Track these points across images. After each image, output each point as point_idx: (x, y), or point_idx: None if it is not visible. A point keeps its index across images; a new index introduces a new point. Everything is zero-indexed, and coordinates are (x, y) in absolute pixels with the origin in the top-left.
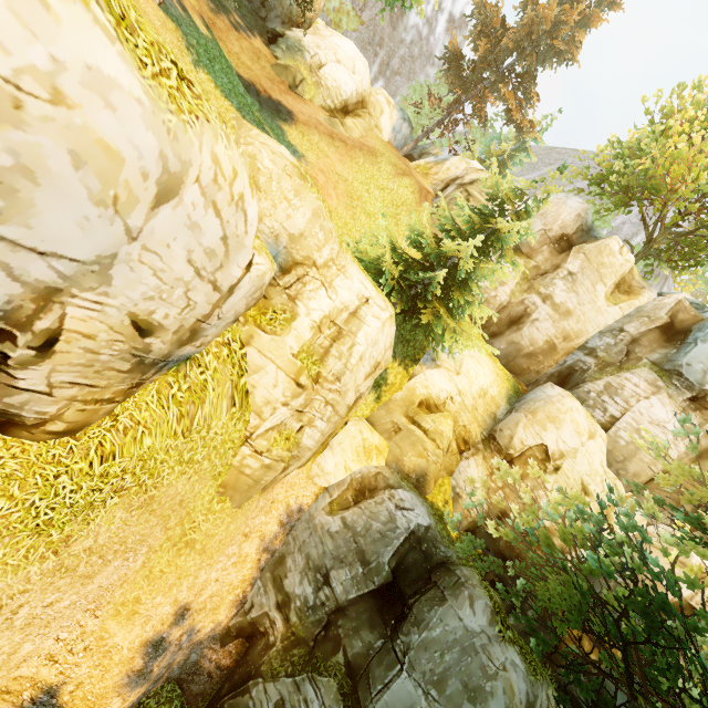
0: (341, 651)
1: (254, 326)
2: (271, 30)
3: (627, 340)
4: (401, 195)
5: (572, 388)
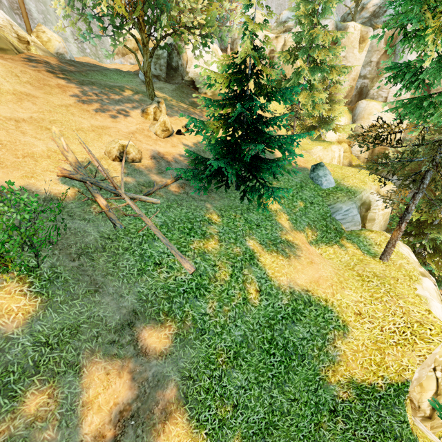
0: None
1: None
2: (188, 83)
3: (375, 64)
4: (267, 86)
5: (366, 96)
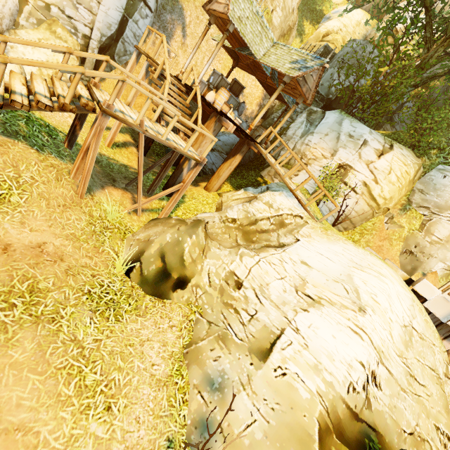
0: None
1: None
2: None
3: None
4: None
5: None
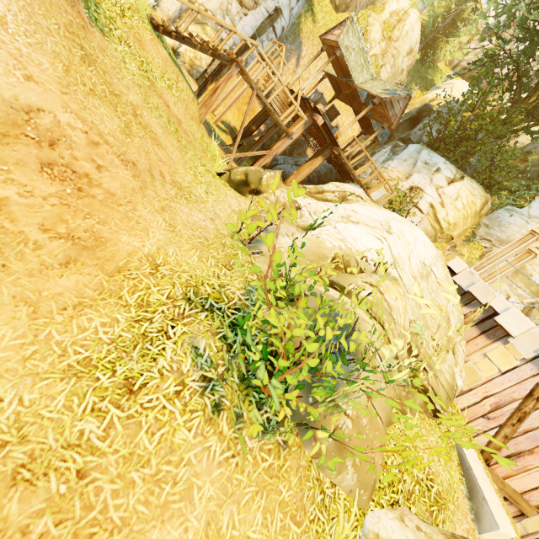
0: (396, 137)
1: (371, 12)
2: None
3: None
4: None
5: None
